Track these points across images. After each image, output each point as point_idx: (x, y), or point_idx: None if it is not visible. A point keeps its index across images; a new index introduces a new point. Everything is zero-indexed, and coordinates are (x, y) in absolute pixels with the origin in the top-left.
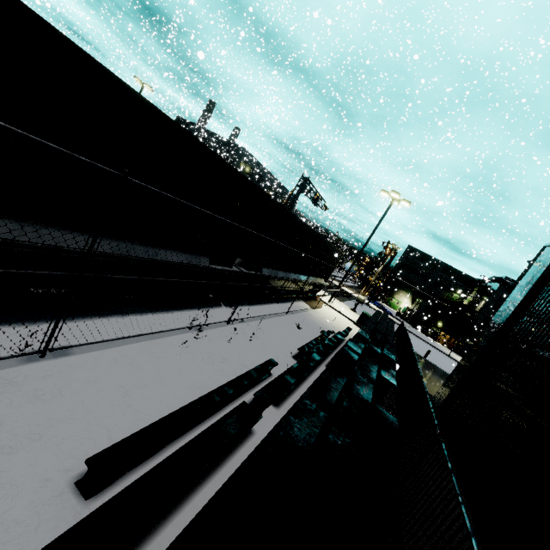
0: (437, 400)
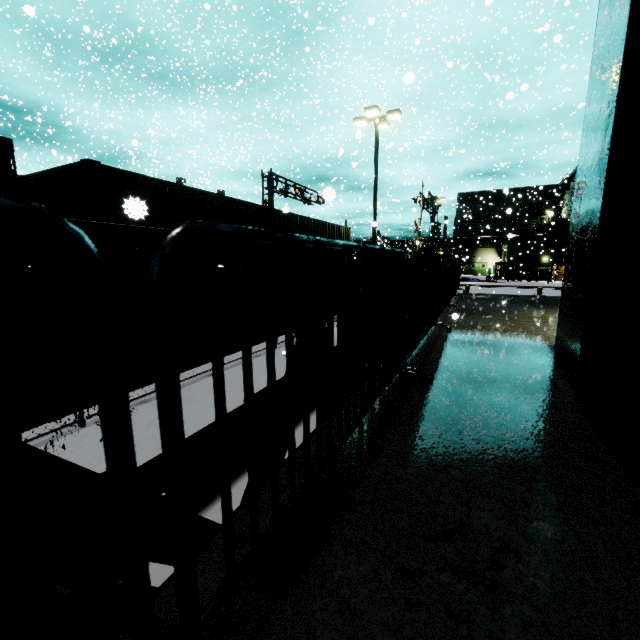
0: (566, 348)
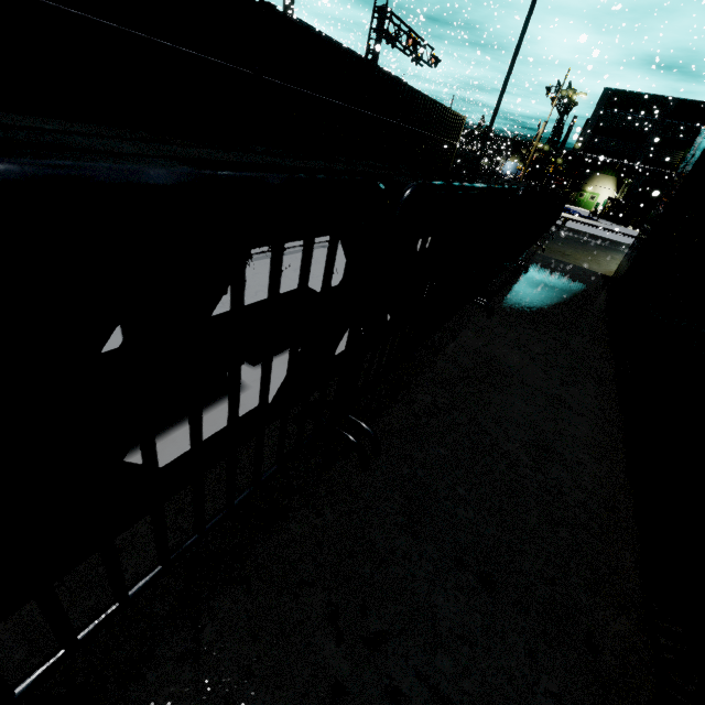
0: (617, 276)
